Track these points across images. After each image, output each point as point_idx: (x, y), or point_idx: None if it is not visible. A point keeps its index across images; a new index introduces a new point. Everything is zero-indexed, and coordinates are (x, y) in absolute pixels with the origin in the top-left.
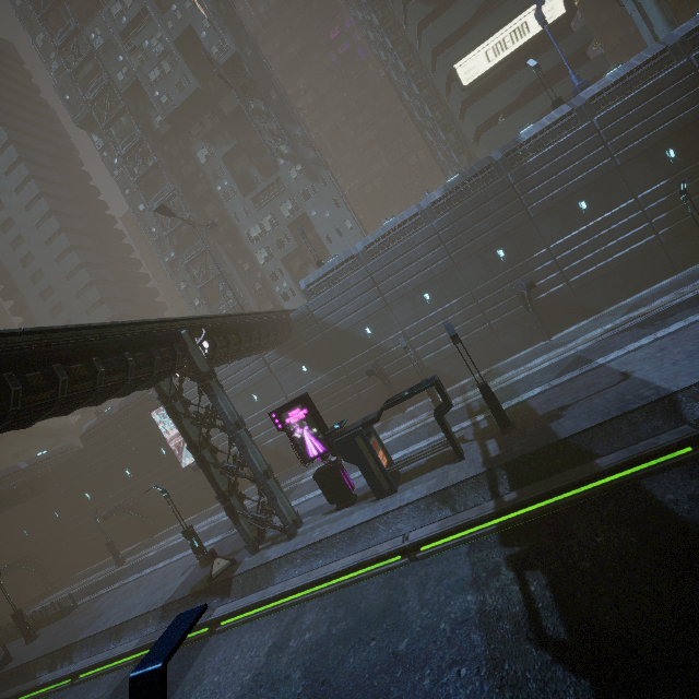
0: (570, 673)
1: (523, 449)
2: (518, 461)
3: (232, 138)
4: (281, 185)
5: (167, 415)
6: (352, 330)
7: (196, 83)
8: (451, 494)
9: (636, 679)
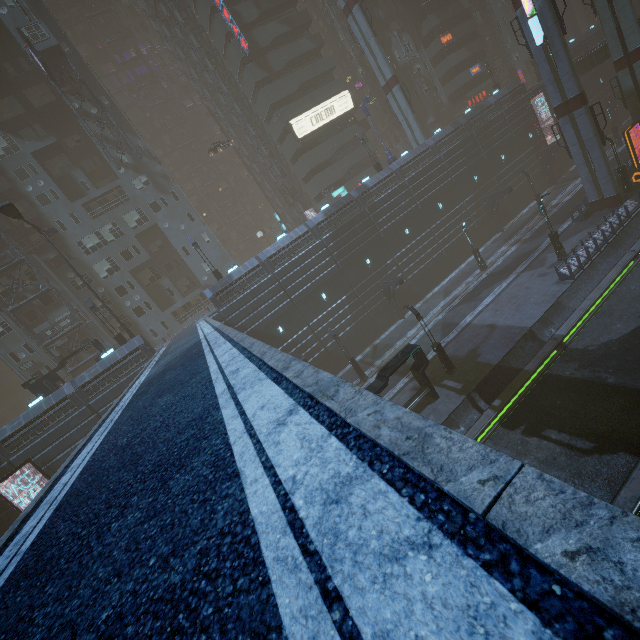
0: (612, 454)
1: (478, 377)
2: (480, 384)
3: (47, 133)
4: (120, 193)
5: (21, 481)
6: (266, 330)
7: None
8: (453, 419)
9: (635, 439)
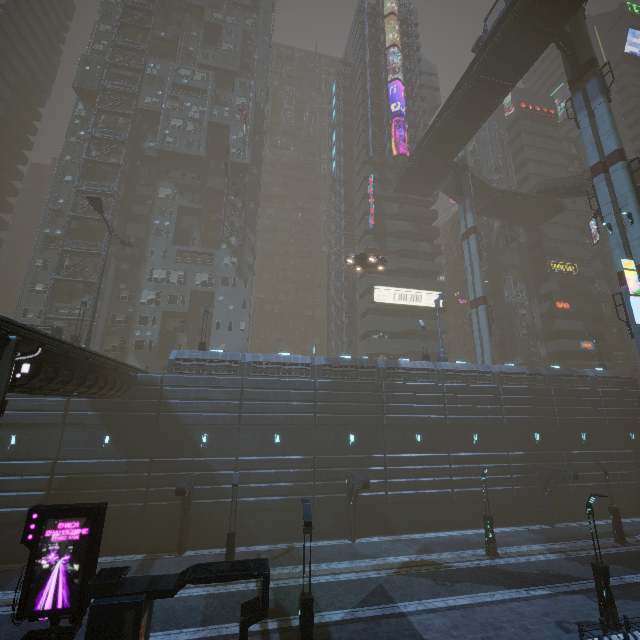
0: None
1: None
2: None
3: (199, 201)
4: (211, 259)
5: None
6: (190, 428)
7: (203, 153)
8: None
9: None
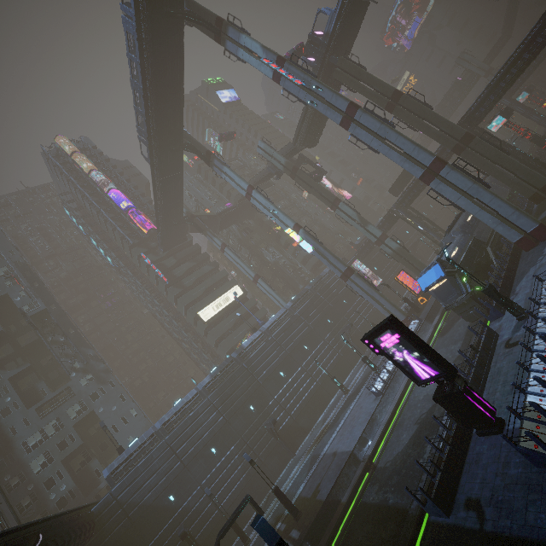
0: None
1: (311, 520)
2: (311, 529)
3: (24, 362)
4: (69, 392)
5: None
6: (157, 502)
7: (0, 327)
8: None
9: None
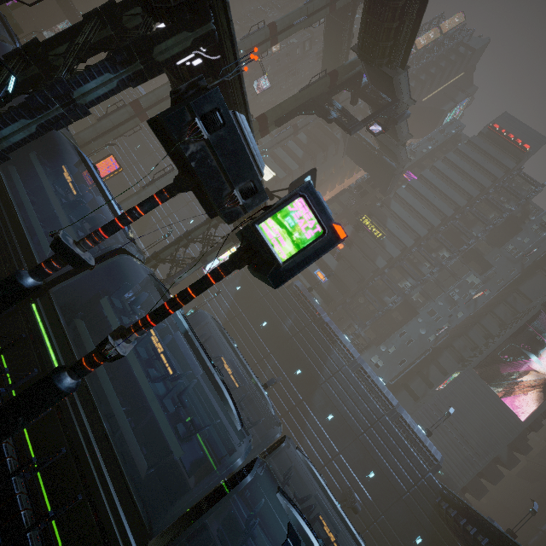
0: None
1: None
2: None
3: None
4: None
5: None
6: None
7: None
8: None
9: None
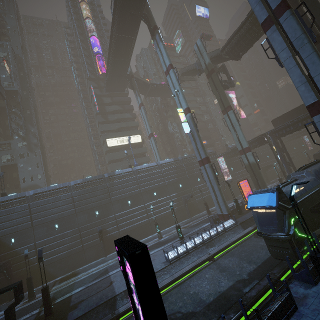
0: None
1: None
2: None
3: None
4: (10, 146)
5: None
6: (2, 238)
7: None
8: None
9: None
